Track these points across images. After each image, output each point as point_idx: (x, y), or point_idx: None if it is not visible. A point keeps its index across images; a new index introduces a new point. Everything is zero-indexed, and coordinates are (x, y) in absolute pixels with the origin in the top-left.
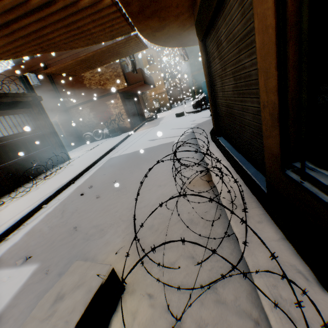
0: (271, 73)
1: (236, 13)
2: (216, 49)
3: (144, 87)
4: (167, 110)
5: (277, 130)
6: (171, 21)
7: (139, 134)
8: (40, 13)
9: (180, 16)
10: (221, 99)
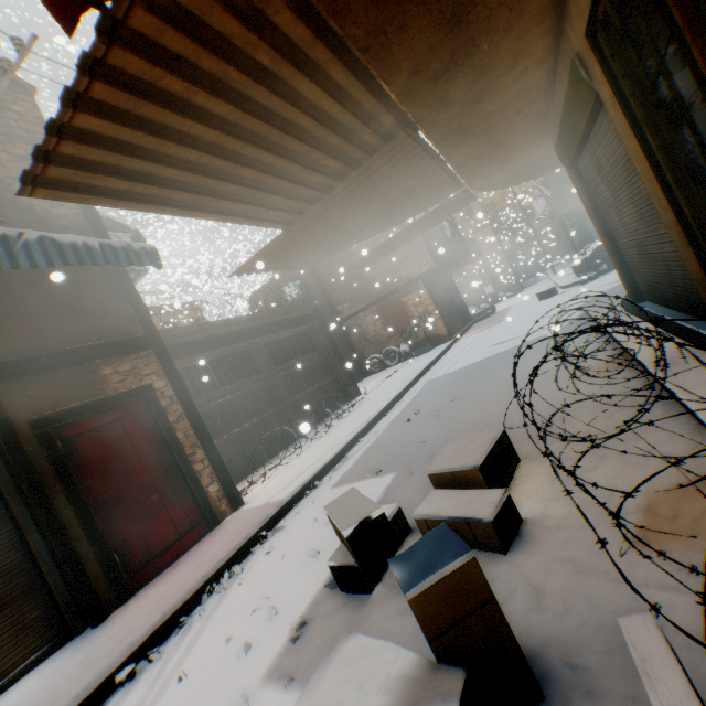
0: (658, 195)
1: (610, 138)
2: (596, 174)
3: (464, 260)
4: (513, 295)
5: (687, 249)
6: (515, 158)
7: (467, 342)
8: (374, 207)
9: (528, 147)
10: (623, 238)
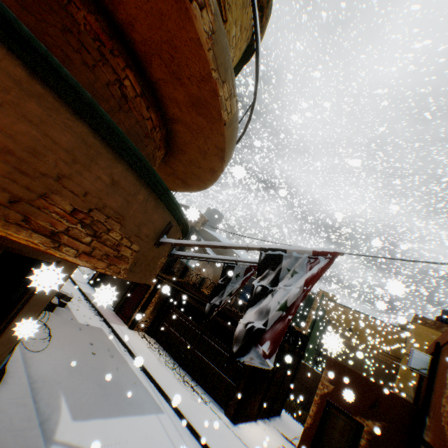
0: None
1: None
2: None
3: None
4: None
5: None
6: None
7: None
8: None
9: None
10: None
